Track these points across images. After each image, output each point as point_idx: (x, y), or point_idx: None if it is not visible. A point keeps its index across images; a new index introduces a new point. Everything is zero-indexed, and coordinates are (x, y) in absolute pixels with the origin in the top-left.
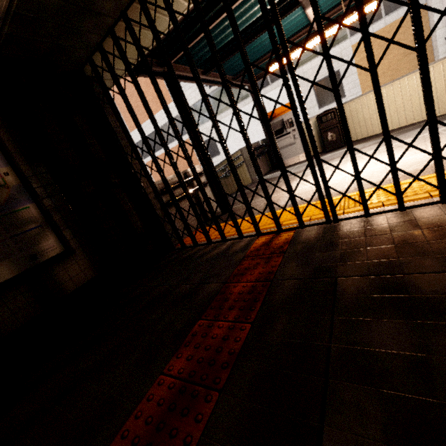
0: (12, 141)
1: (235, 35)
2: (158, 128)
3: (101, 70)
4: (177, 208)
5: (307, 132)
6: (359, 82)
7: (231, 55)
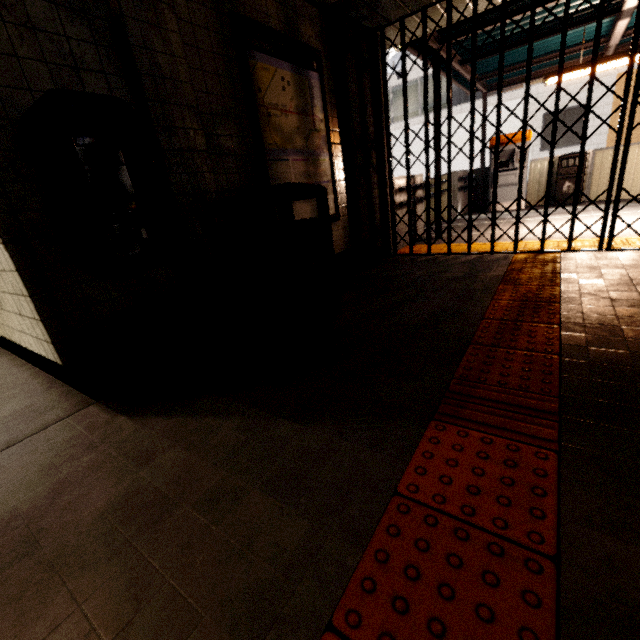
0: (327, 90)
1: (595, 47)
2: (451, 117)
3: (393, 33)
4: (428, 208)
5: (623, 158)
6: (608, 129)
7: (505, 50)
